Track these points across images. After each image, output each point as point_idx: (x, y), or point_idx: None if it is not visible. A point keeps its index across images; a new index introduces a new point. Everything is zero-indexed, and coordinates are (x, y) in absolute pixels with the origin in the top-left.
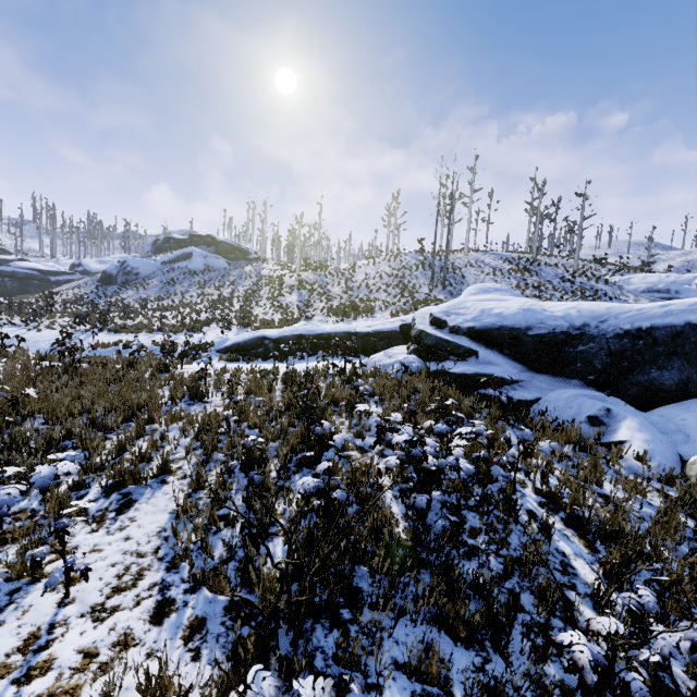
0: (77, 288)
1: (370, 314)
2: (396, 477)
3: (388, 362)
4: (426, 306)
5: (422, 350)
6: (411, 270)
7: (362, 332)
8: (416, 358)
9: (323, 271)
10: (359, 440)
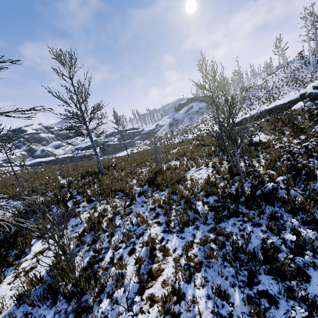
0: (164, 130)
1: (282, 97)
2: (309, 121)
3: (298, 106)
4: (311, 83)
5: (311, 98)
6: (298, 70)
7: (282, 104)
8: (309, 102)
9: (251, 89)
10: (296, 122)
